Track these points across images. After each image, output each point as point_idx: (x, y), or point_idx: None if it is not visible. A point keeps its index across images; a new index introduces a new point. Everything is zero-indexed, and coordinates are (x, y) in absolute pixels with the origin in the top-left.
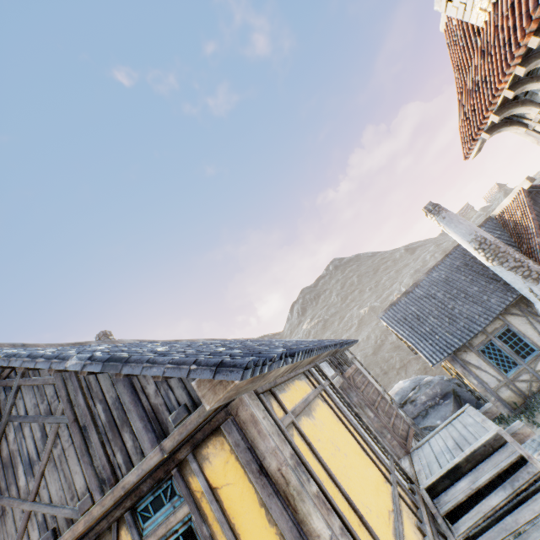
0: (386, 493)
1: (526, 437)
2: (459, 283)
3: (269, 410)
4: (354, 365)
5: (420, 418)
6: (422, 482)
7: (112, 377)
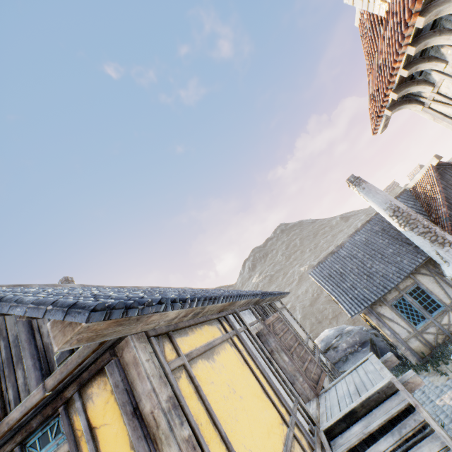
0: (280, 435)
1: (417, 386)
2: (377, 246)
3: (157, 353)
4: (276, 314)
5: (341, 363)
6: (322, 424)
7: (15, 316)
